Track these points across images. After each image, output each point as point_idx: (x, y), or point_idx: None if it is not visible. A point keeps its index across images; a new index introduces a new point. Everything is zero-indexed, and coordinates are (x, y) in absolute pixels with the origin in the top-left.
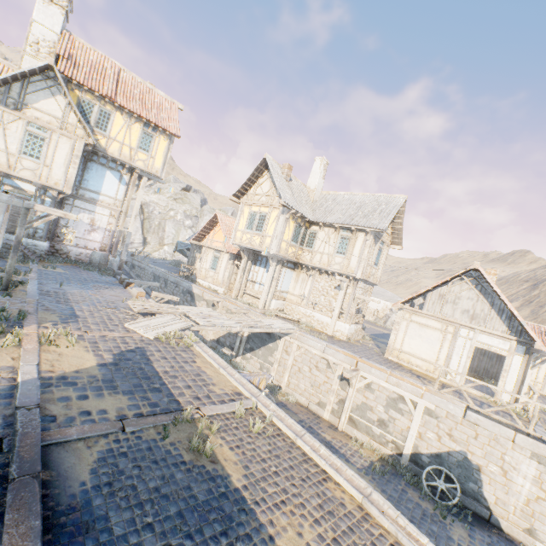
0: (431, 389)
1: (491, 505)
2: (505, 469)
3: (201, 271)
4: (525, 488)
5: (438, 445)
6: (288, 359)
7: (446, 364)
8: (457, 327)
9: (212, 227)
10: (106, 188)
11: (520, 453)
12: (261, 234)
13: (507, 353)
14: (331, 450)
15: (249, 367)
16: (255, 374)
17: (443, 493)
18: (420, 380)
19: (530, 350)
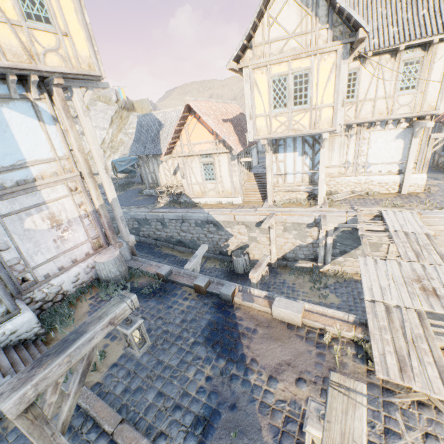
0: None
1: None
2: None
3: (193, 188)
4: None
5: None
6: None
7: None
8: None
9: (182, 126)
10: (26, 147)
11: None
12: (309, 107)
13: None
14: None
15: (348, 270)
16: None
17: None
18: None
19: None
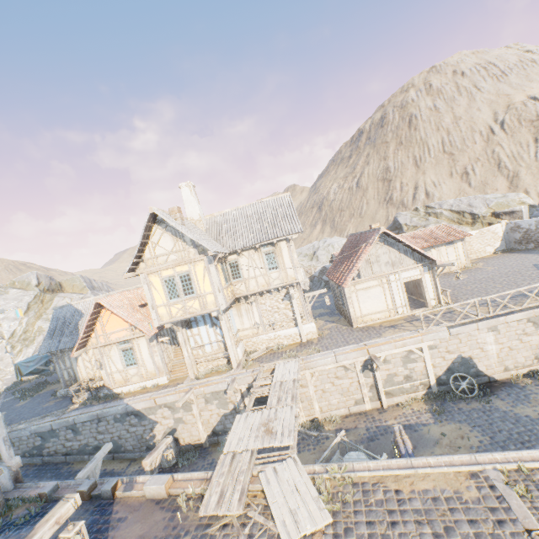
0: (423, 332)
1: (485, 372)
2: (481, 347)
3: (114, 378)
4: (494, 349)
5: (446, 363)
6: (309, 390)
7: (394, 305)
8: (387, 276)
9: (96, 319)
10: None
11: (483, 333)
12: (196, 296)
13: (421, 276)
14: (411, 429)
15: None
16: (400, 439)
17: (463, 388)
18: (401, 330)
19: (430, 266)
